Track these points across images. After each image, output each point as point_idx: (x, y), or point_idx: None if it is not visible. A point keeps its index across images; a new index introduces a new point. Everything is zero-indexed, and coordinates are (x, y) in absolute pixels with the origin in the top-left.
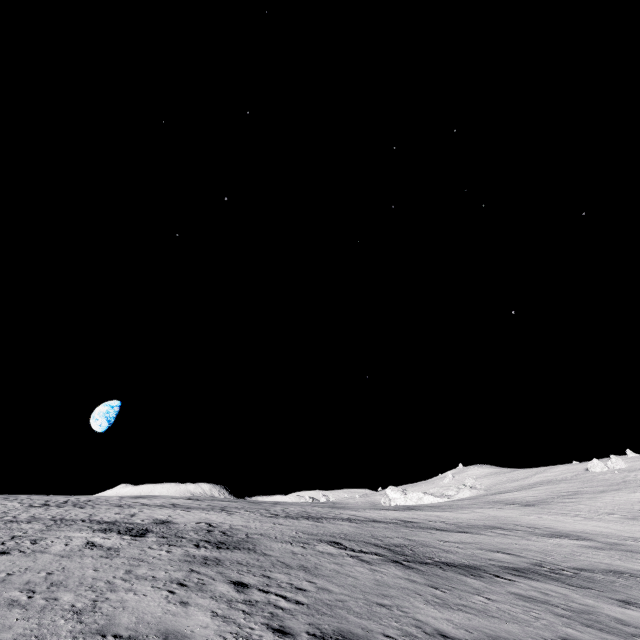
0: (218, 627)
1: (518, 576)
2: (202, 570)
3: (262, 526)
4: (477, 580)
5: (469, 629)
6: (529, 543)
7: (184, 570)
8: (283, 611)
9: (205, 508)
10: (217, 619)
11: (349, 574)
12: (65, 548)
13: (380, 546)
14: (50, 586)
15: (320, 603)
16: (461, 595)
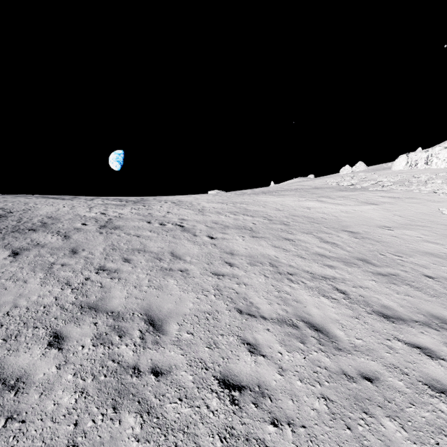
0: None
1: None
2: None
3: None
4: None
5: None
6: (66, 202)
7: None
8: None
9: None
10: None
11: None
12: None
13: None
14: None
15: None
16: None
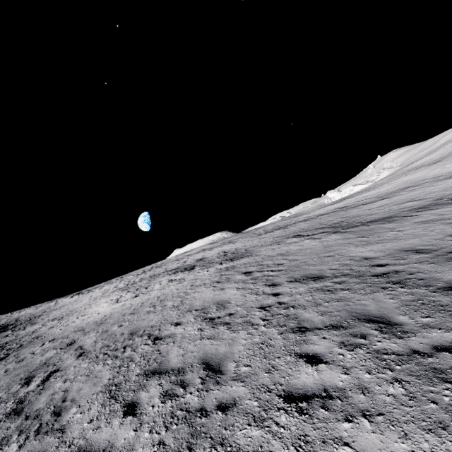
0: (241, 293)
1: (422, 211)
2: (226, 273)
3: (253, 243)
4: (391, 224)
5: (383, 251)
6: (433, 188)
7: (217, 276)
8: (272, 277)
9: (220, 245)
10: (240, 290)
11: (307, 248)
12: (160, 286)
13: (325, 228)
14: (161, 302)
15: (292, 267)
16: (379, 235)
